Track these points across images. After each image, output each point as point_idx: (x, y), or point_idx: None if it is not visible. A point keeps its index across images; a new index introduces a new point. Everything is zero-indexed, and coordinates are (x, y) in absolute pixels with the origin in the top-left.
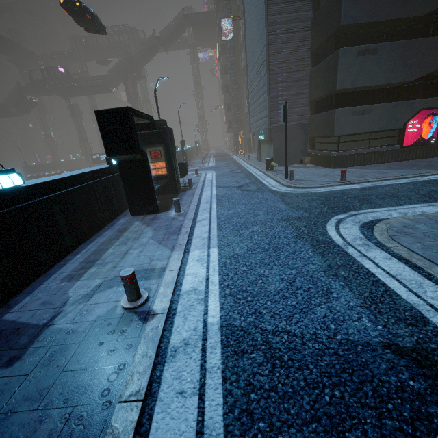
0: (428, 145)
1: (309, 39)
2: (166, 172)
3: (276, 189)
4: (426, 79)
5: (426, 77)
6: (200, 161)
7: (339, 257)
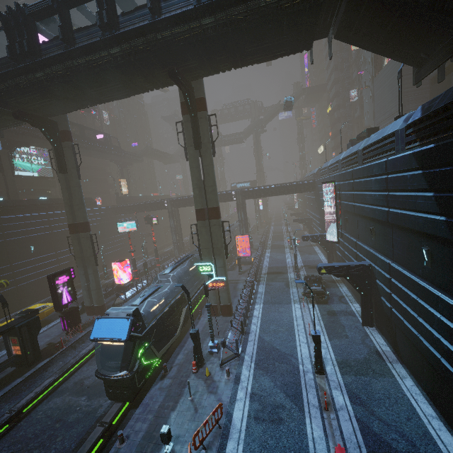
0: None
1: (428, 97)
2: None
3: None
4: None
5: None
6: None
7: None
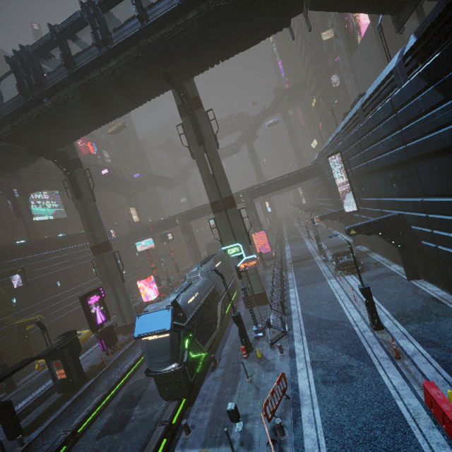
0: None
1: None
2: None
3: None
4: None
5: None
6: None
7: None
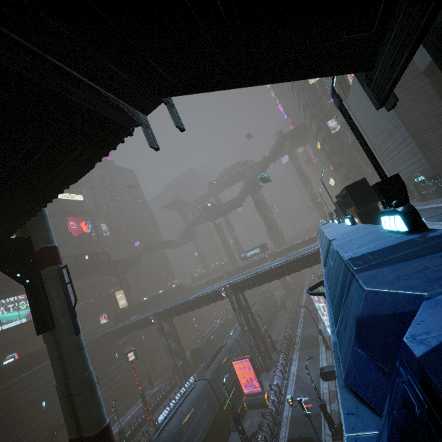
0: None
1: (435, 94)
2: None
3: None
4: None
5: None
6: None
7: None
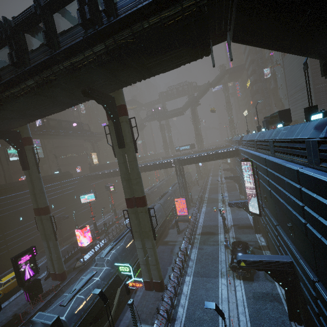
0: None
1: None
2: None
3: None
4: None
5: None
6: None
7: None
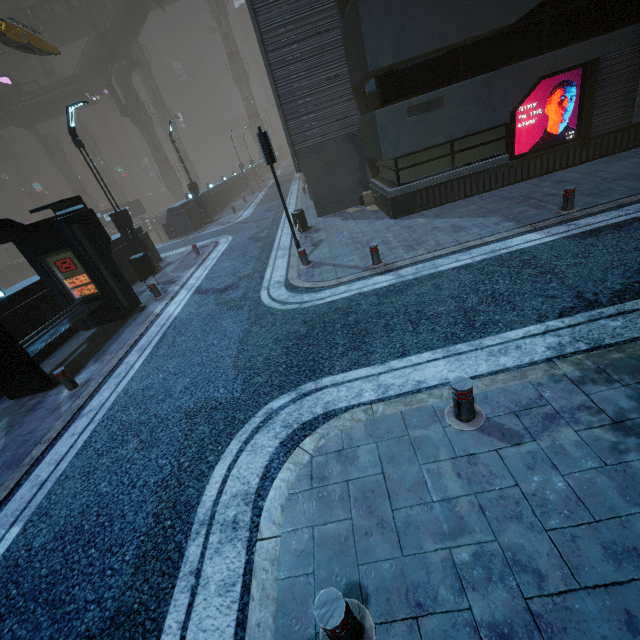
0: (561, 145)
1: None
2: (96, 290)
3: (263, 299)
4: (555, 6)
5: (554, 1)
6: (241, 203)
7: (155, 577)
